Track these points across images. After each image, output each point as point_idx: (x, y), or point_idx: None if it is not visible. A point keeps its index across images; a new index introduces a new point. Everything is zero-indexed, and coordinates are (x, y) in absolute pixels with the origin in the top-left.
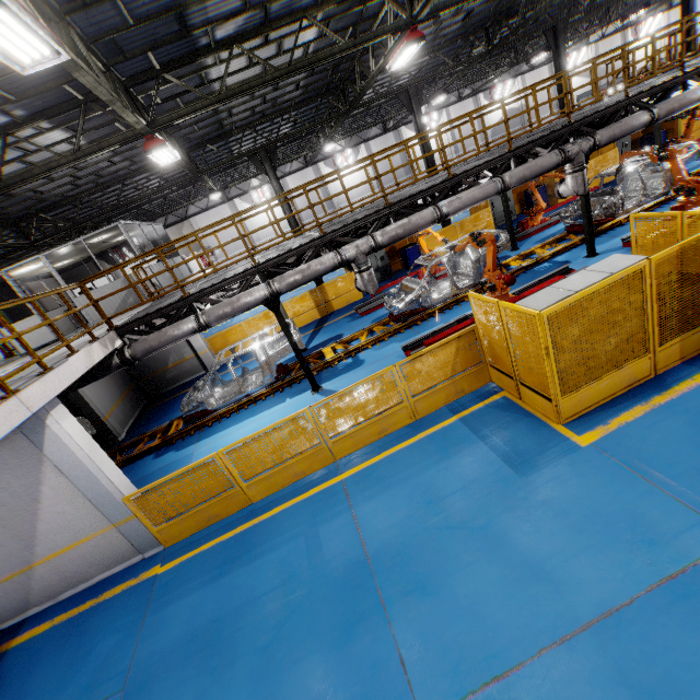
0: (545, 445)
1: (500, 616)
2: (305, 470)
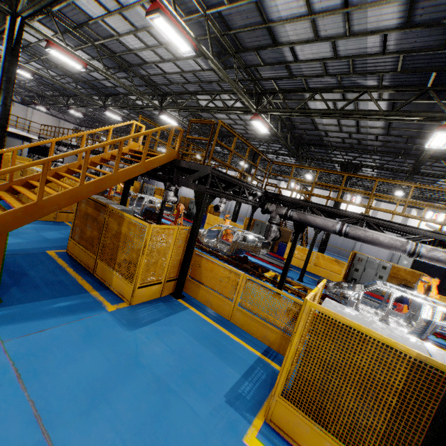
0: None
1: None
2: None
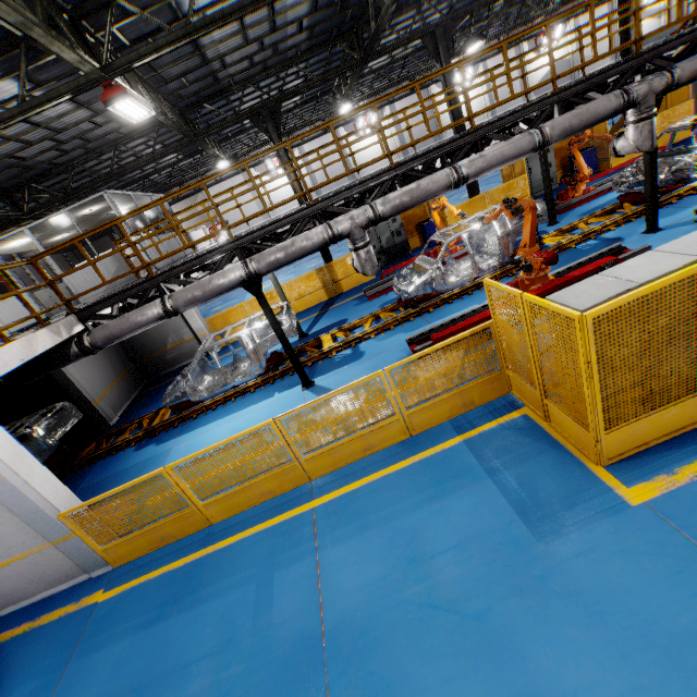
0: (576, 496)
1: None
2: (274, 490)
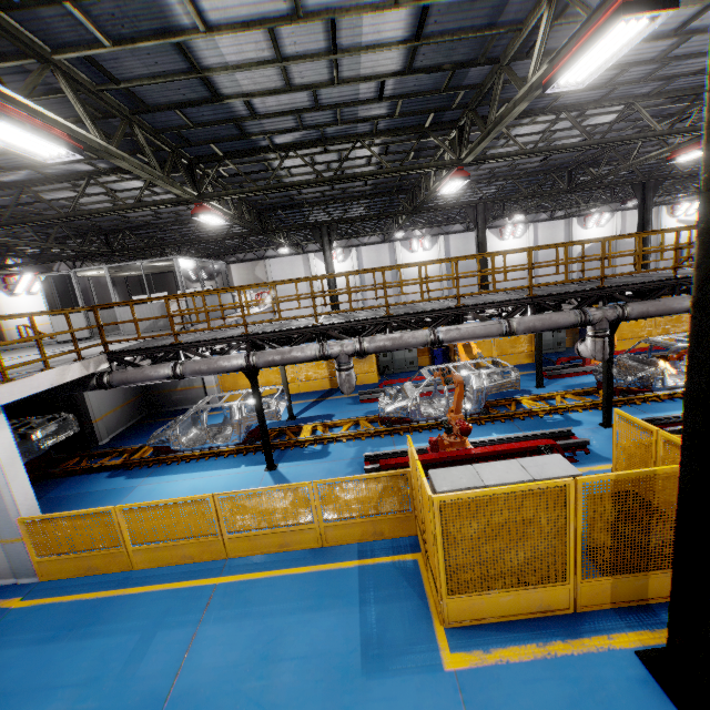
0: (411, 645)
1: None
2: (195, 556)
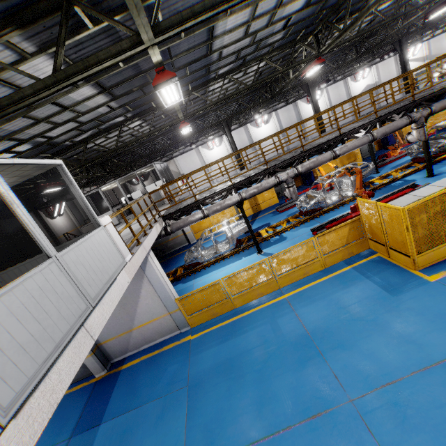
0: (406, 281)
1: (388, 358)
2: (263, 292)
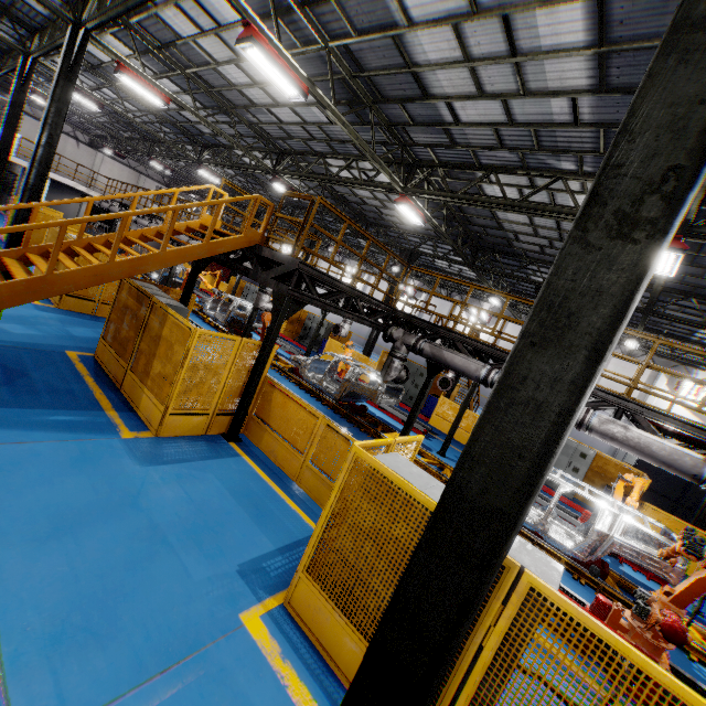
0: None
1: None
2: None
